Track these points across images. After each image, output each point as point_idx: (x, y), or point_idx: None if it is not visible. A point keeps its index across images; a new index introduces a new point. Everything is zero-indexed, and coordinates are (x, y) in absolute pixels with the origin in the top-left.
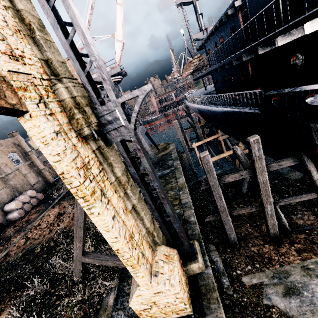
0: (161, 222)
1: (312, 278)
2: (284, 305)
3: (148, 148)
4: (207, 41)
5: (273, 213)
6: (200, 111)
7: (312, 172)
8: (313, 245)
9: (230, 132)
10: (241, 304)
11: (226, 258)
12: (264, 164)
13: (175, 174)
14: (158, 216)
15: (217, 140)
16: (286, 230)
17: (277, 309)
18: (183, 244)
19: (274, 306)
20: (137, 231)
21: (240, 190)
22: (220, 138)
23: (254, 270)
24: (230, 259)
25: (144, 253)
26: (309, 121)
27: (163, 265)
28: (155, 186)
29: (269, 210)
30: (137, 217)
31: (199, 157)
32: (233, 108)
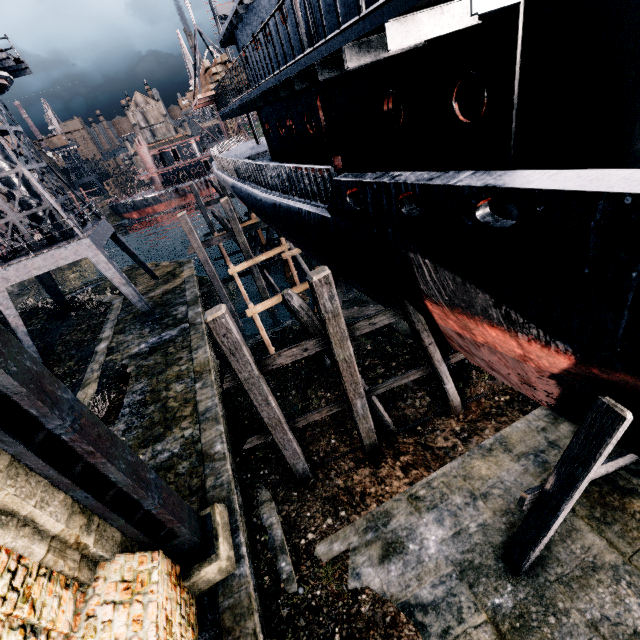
0: (100, 509)
1: (422, 515)
2: (381, 580)
3: (118, 280)
4: (239, 27)
5: (366, 412)
6: (238, 194)
7: (422, 333)
8: (426, 453)
9: (297, 246)
10: (310, 607)
11: (290, 512)
12: (344, 325)
13: (190, 340)
14: (87, 498)
15: (281, 258)
16: (391, 433)
17: (368, 594)
18: (177, 533)
19: (365, 589)
20: (5, 570)
21: (321, 363)
22: (287, 254)
23: (337, 525)
24: (298, 512)
25: (34, 622)
26: (407, 248)
27: (113, 616)
28: (53, 429)
29: (359, 409)
30: (6, 524)
31: (206, 322)
32: (289, 199)
